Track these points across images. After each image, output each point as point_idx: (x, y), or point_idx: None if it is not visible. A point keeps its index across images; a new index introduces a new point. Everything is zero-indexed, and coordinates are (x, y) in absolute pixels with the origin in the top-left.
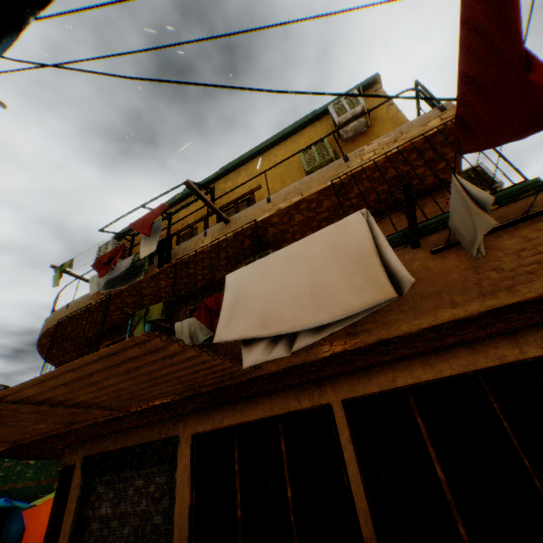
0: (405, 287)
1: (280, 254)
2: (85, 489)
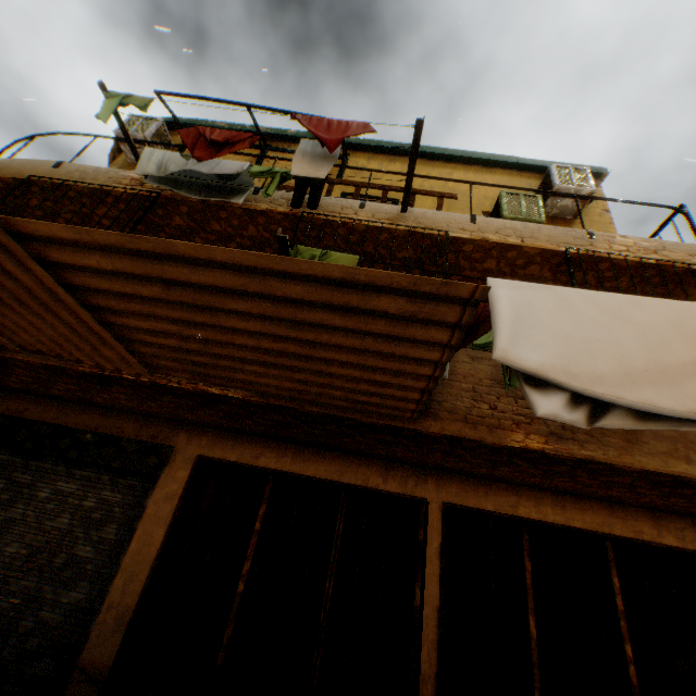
0: None
1: (586, 296)
2: None
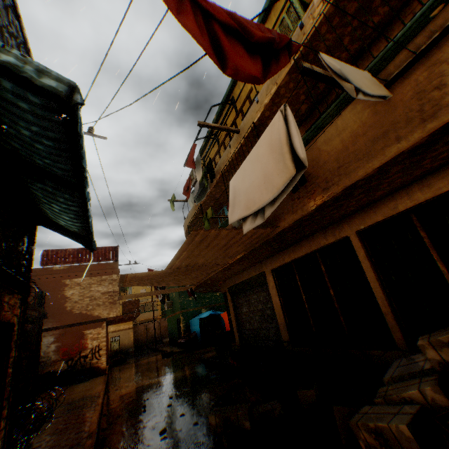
0: (303, 162)
1: (248, 160)
2: (234, 302)
